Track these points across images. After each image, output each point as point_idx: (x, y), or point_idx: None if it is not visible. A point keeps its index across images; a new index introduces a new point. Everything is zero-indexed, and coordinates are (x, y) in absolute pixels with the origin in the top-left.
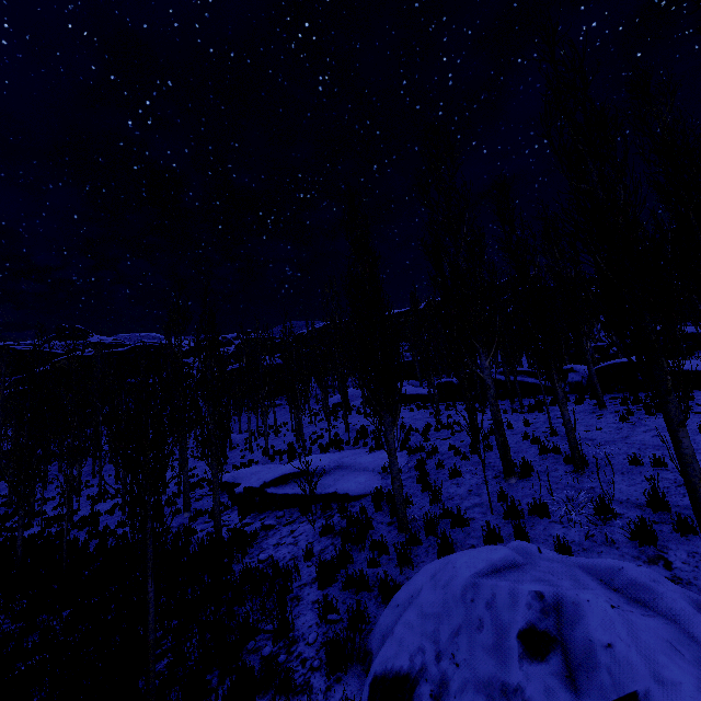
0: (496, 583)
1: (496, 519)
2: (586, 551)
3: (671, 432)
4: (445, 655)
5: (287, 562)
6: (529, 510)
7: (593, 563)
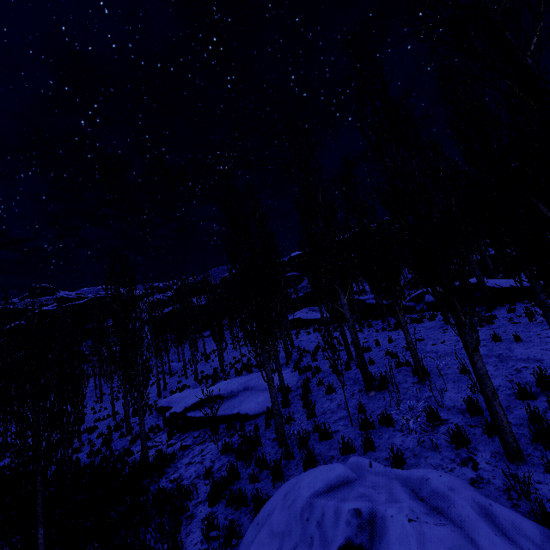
0: (326, 502)
1: (354, 430)
2: (416, 457)
3: (469, 356)
4: None
5: (191, 481)
6: (379, 421)
7: (408, 474)
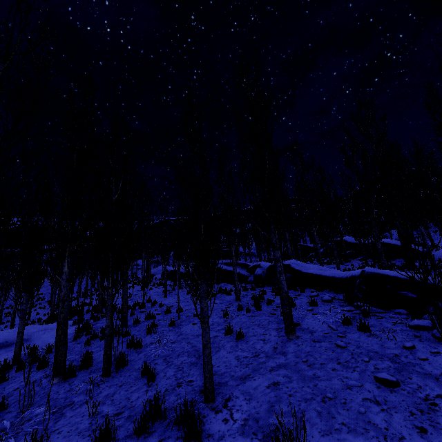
0: None
1: None
2: None
3: None
4: None
5: None
6: None
7: None
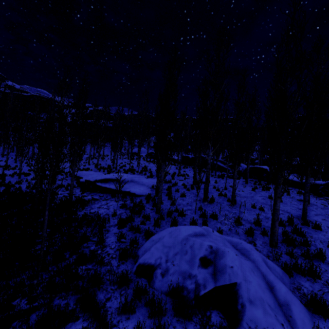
0: (196, 239)
1: (196, 216)
2: (228, 234)
3: (275, 199)
4: (169, 261)
5: (104, 215)
6: (210, 216)
7: (231, 239)
